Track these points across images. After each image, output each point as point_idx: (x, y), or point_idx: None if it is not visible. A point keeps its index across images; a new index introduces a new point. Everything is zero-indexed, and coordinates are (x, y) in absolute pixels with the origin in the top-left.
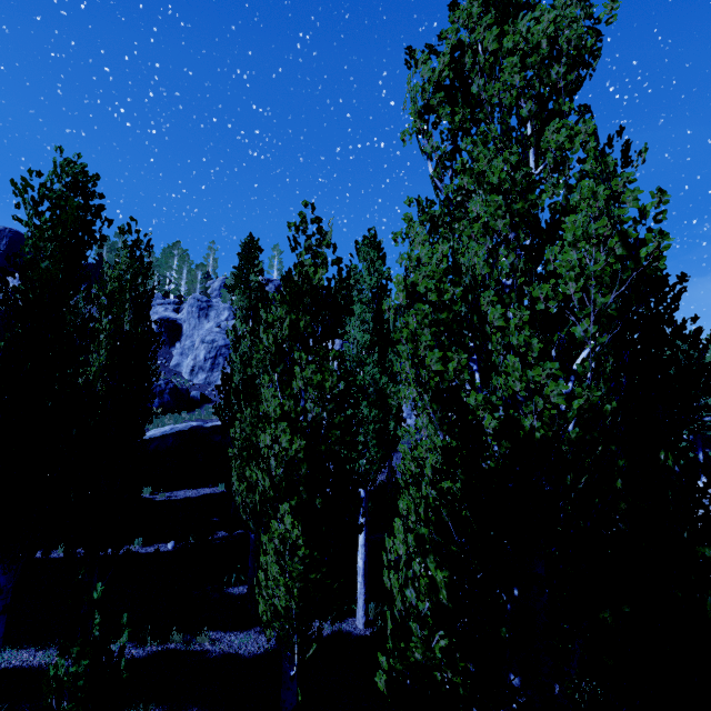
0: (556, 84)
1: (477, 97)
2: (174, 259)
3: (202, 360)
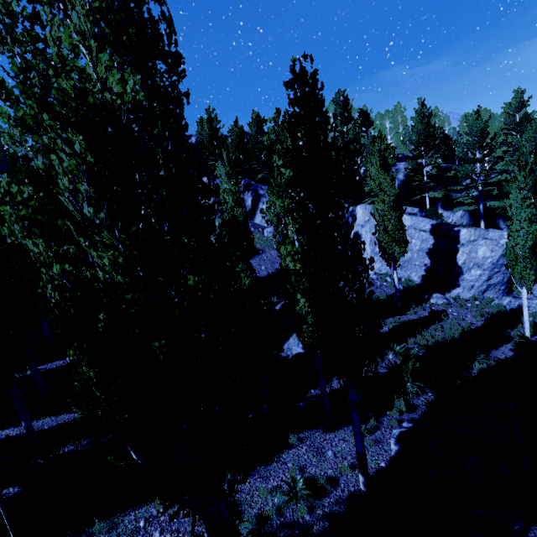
0: None
1: None
2: None
3: None
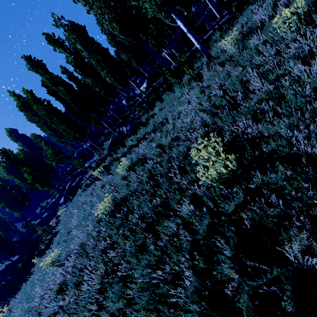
0: None
1: None
2: None
3: None
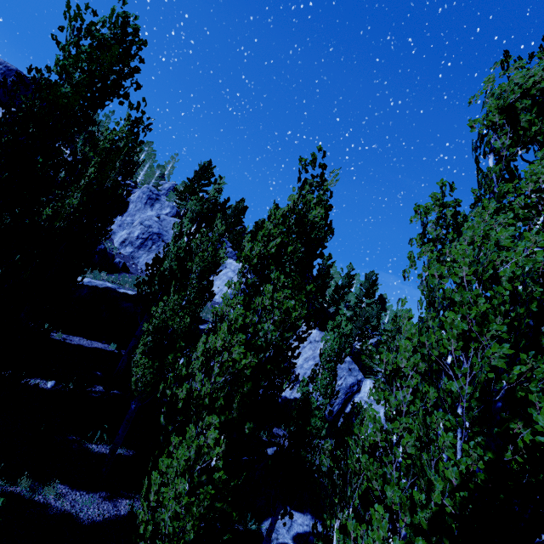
0: None
1: None
2: (143, 153)
3: (135, 237)
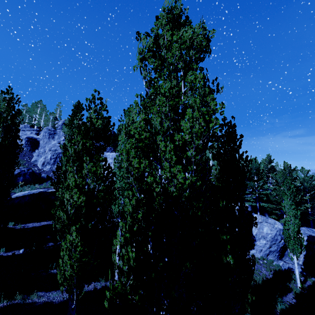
0: (191, 57)
1: (164, 57)
2: (38, 109)
3: (49, 159)
